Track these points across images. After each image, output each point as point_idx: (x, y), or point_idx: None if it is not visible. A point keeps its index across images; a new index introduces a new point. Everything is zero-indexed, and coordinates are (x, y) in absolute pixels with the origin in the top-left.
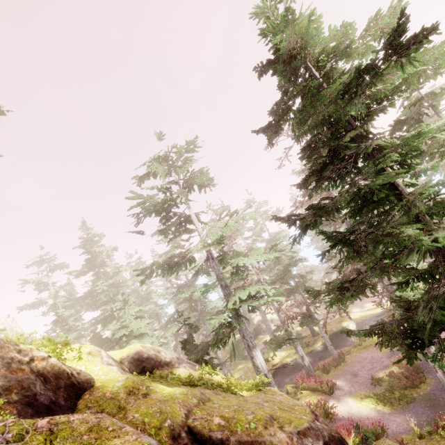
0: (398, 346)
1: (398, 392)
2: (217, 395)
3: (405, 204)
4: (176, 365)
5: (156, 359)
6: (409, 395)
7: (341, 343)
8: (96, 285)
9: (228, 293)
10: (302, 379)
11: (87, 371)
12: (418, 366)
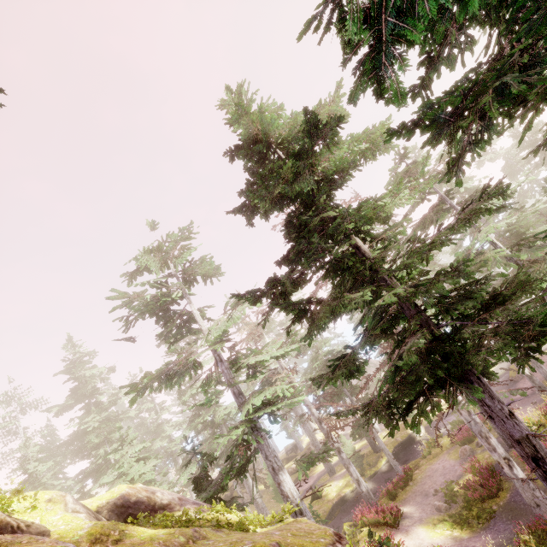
0: (382, 419)
1: (476, 507)
2: (218, 532)
3: (368, 269)
4: (176, 508)
5: (148, 503)
6: (487, 509)
7: (410, 455)
8: (86, 422)
9: (242, 402)
10: (360, 512)
11: (43, 523)
12: (494, 469)
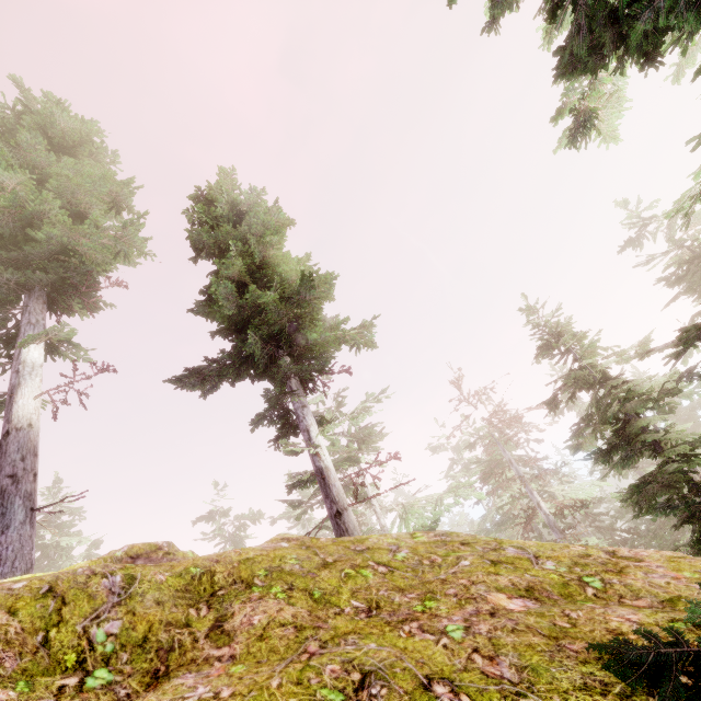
0: None
1: None
2: None
3: None
4: None
5: None
6: None
7: None
8: None
9: None
10: None
11: None
12: None
